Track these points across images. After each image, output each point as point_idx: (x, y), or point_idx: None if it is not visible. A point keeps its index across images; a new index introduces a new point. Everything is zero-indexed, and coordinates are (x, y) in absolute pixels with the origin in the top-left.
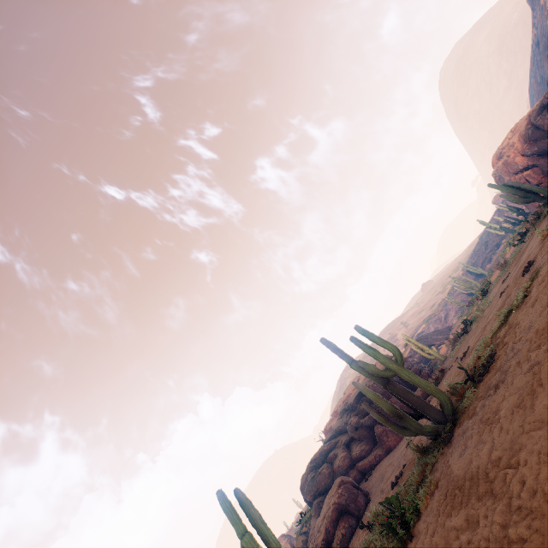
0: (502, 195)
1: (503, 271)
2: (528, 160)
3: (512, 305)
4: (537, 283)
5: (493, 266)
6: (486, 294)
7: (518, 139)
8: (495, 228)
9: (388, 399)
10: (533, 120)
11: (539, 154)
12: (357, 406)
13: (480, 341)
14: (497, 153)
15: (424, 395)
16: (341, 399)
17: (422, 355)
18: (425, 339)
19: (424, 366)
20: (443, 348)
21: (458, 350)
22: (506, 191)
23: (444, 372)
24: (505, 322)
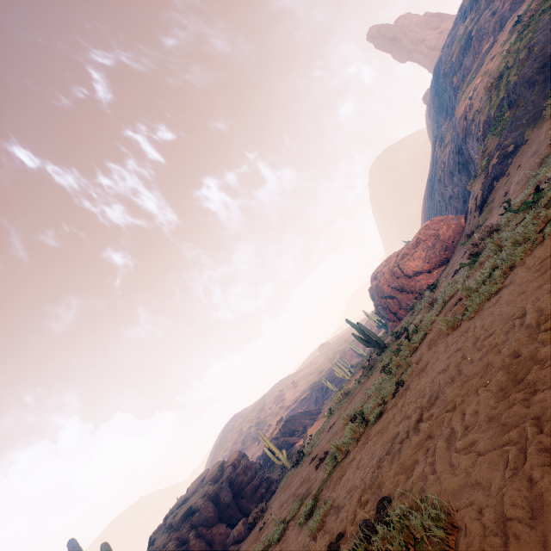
0: (353, 334)
1: (344, 402)
2: (391, 291)
3: (274, 536)
4: (287, 534)
5: (357, 368)
6: (332, 413)
7: (388, 270)
8: (375, 321)
9: (211, 526)
10: (398, 261)
11: (399, 289)
12: (182, 526)
13: (260, 540)
14: (375, 274)
15: (239, 537)
16: (179, 499)
17: (286, 440)
18: (295, 421)
19: (265, 478)
20: (304, 437)
21: (284, 485)
22: (357, 330)
23: (266, 510)
24: (267, 550)
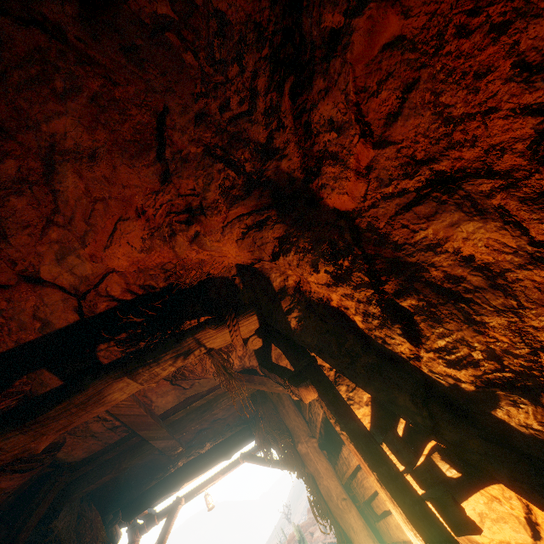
0: None
1: None
2: None
3: None
4: None
5: None
6: None
7: None
8: None
9: None
10: None
11: None
12: None
13: None
14: None
15: None
16: None
17: None
18: None
19: None
20: None
21: None
22: None
23: None
24: None
